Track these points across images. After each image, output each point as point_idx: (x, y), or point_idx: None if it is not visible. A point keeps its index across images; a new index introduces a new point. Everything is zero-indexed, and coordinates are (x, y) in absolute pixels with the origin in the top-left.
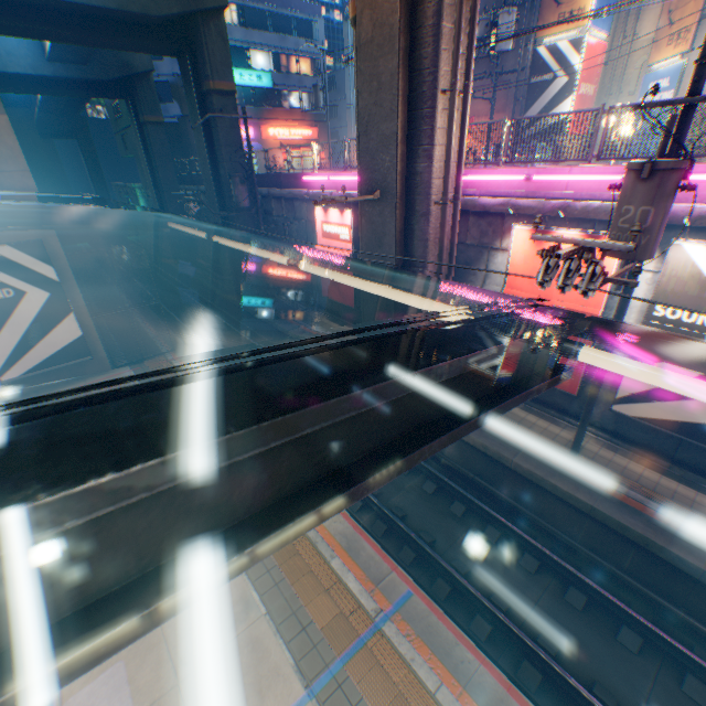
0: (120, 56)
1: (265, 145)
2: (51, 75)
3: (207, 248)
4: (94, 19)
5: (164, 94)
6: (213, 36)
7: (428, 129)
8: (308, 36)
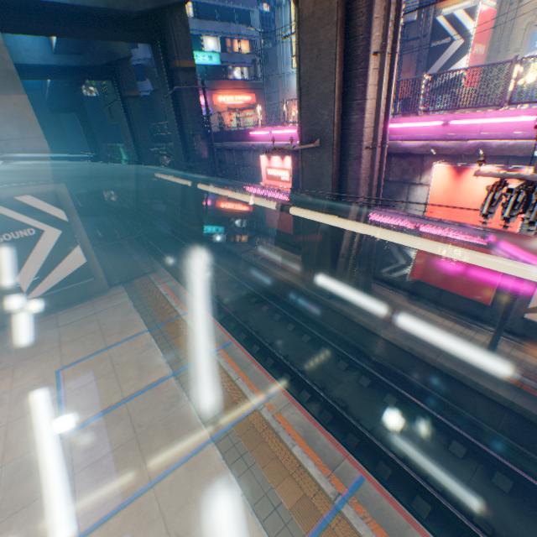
0: (107, 47)
1: (215, 109)
2: (57, 64)
3: (175, 191)
4: (88, 17)
5: (140, 74)
6: (178, 25)
7: (361, 86)
8: (246, 23)
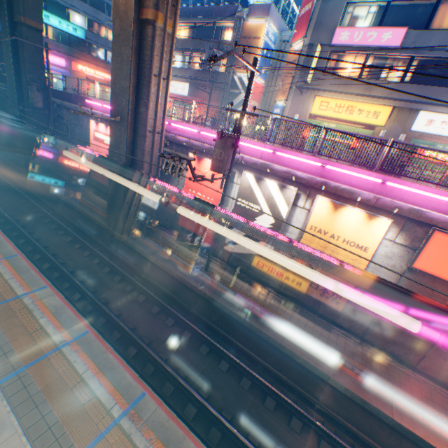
0: None
1: (74, 74)
2: None
3: None
4: None
5: None
6: None
7: (147, 92)
8: None
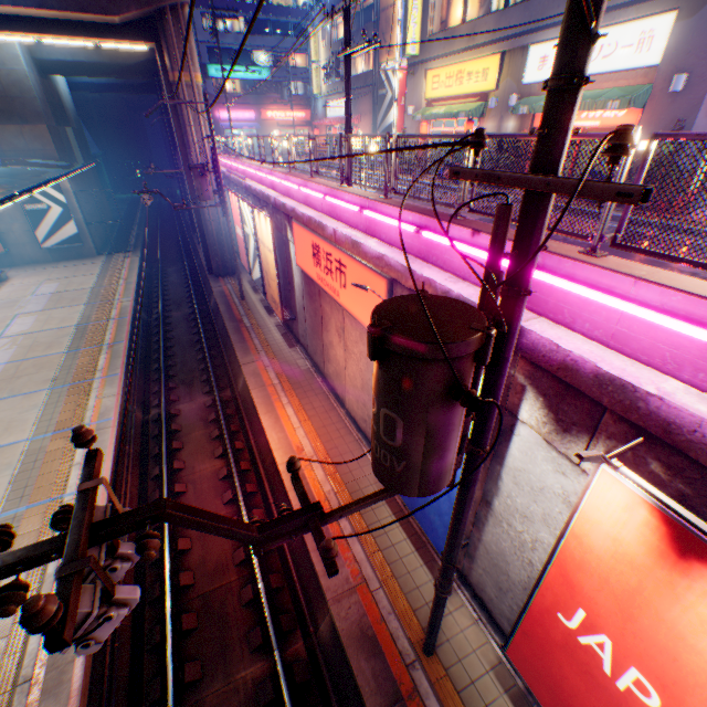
0: None
1: (264, 125)
2: (106, 83)
3: None
4: (103, 66)
5: None
6: None
7: (188, 142)
8: (305, 37)
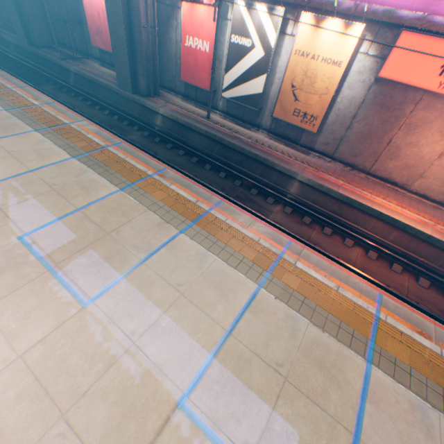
0: None
1: None
2: None
3: None
4: None
5: None
6: None
7: None
8: None
